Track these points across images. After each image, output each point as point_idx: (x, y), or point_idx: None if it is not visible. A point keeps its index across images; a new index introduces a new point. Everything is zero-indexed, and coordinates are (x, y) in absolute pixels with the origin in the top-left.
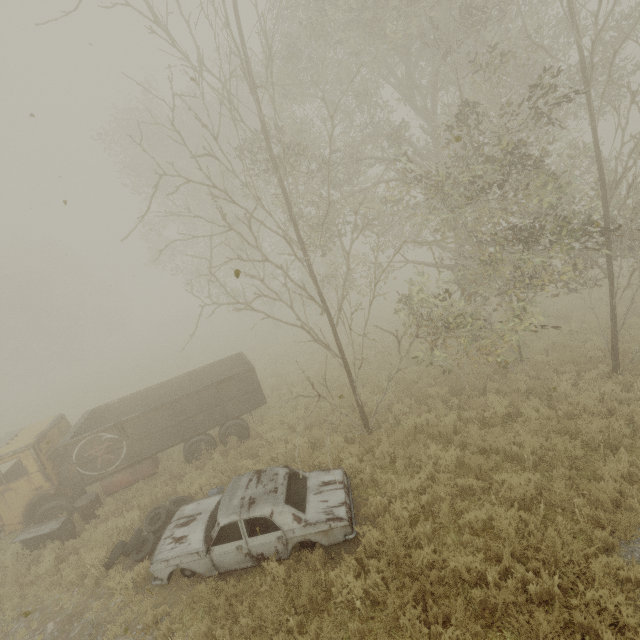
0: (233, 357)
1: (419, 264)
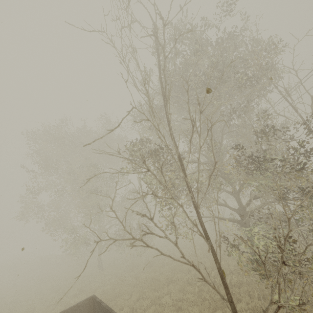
0: (85, 302)
1: (220, 218)
